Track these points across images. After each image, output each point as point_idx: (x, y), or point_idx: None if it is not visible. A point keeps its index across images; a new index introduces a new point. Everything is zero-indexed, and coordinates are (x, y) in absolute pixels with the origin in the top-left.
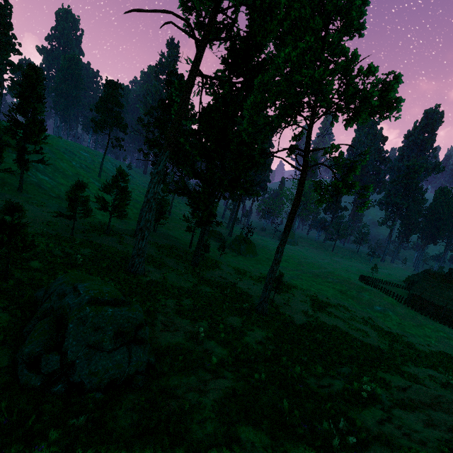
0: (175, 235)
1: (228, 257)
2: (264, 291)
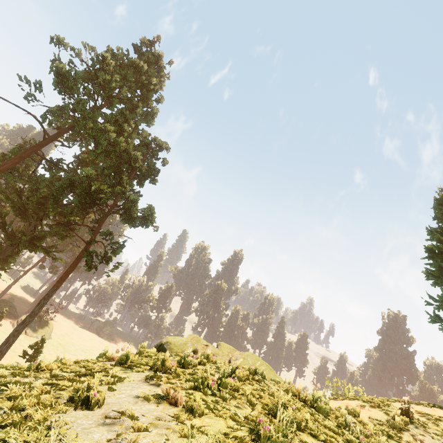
0: None
1: (3, 333)
2: (3, 344)
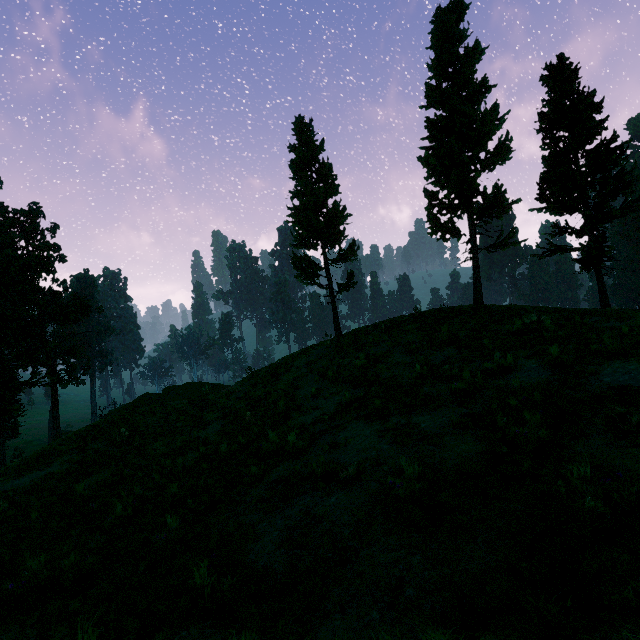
0: None
1: None
2: None
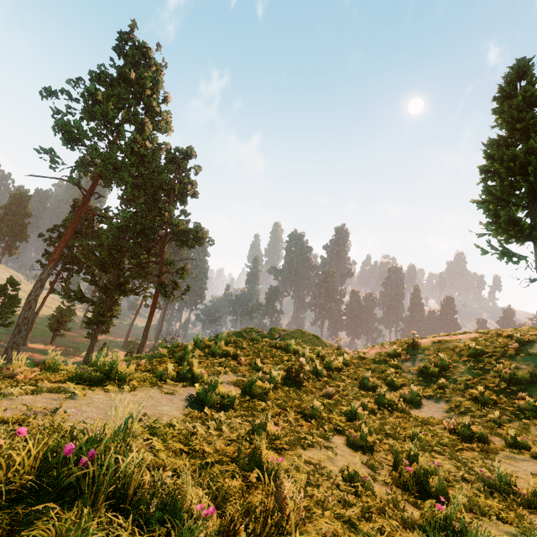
0: (79, 346)
1: None
2: None
